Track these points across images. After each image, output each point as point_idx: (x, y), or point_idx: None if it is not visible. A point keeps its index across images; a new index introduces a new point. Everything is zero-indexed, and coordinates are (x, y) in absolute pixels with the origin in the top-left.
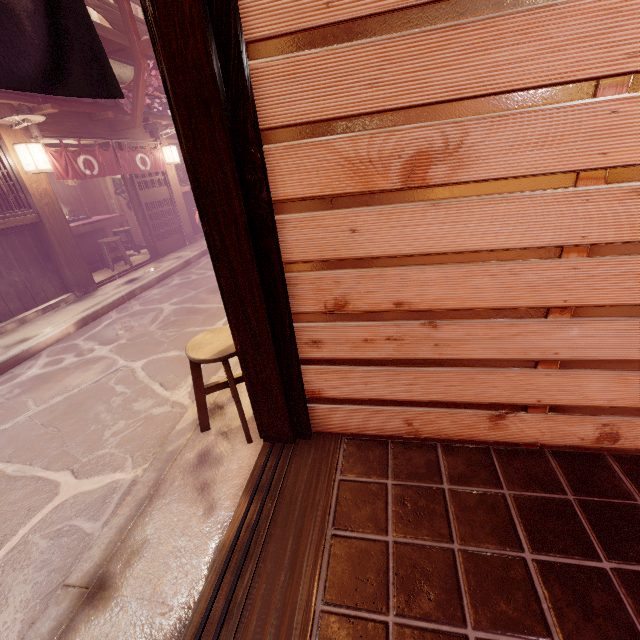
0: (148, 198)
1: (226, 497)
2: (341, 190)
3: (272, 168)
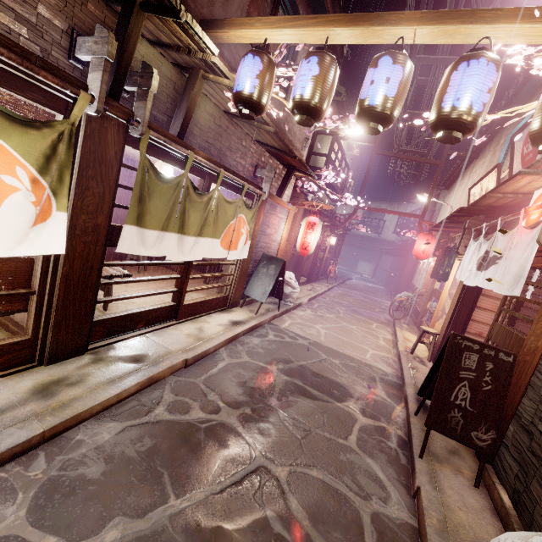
0: (319, 255)
1: None
2: (493, 310)
3: (479, 300)
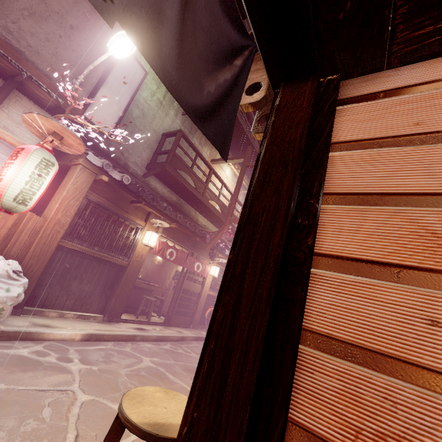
0: (187, 286)
1: None
2: (416, 262)
3: (324, 223)
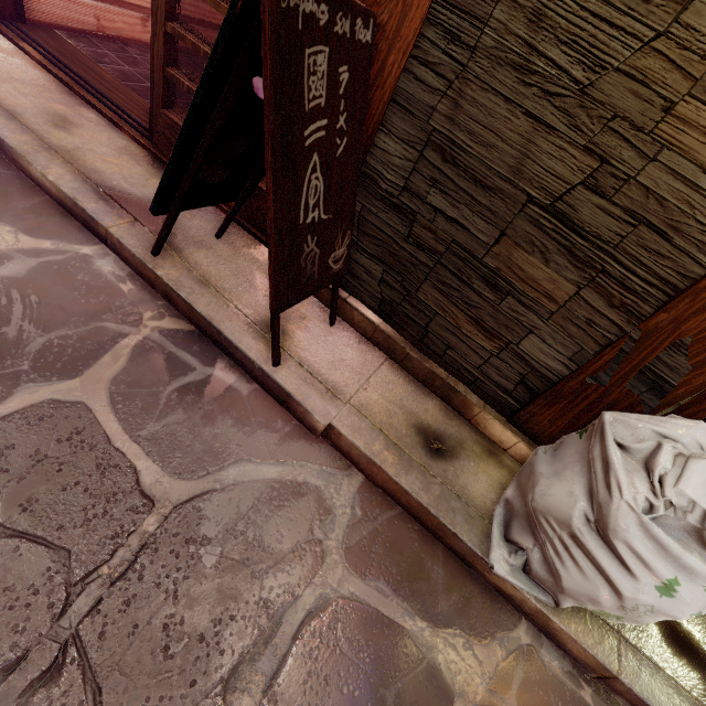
0: None
1: (1, 46)
2: None
3: None
